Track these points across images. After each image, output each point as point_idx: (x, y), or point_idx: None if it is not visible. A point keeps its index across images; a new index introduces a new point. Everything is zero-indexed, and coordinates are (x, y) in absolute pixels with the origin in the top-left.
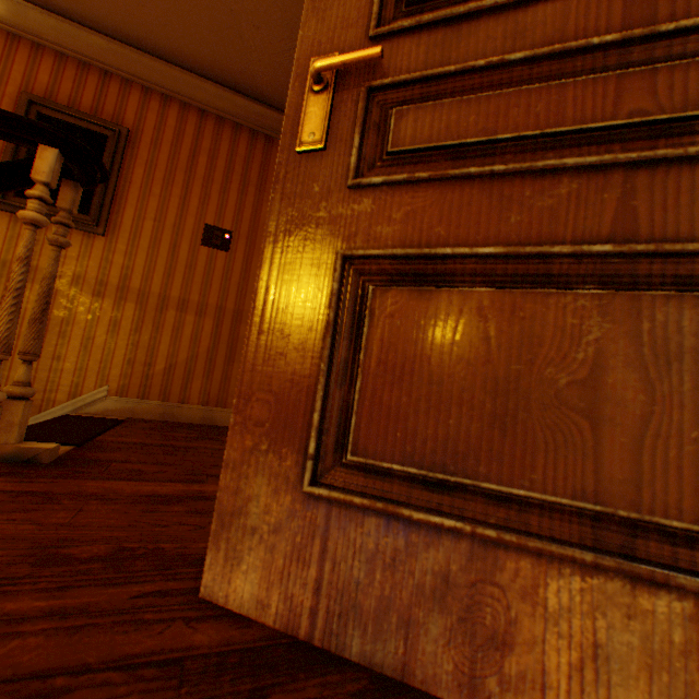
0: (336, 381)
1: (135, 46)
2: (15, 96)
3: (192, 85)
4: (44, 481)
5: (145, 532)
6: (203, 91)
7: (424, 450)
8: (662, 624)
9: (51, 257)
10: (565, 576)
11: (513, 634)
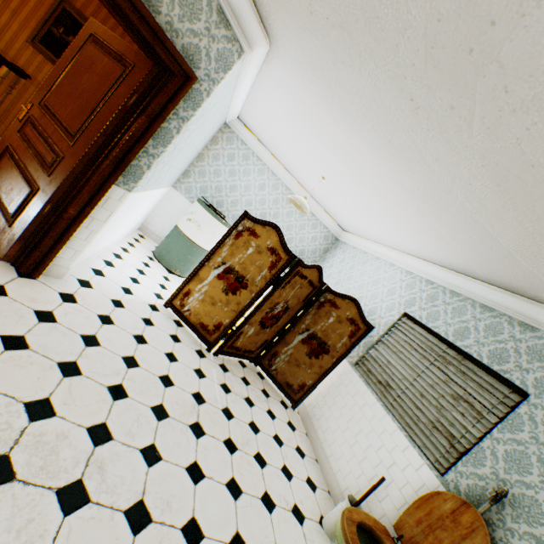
0: None
1: None
2: None
3: None
4: None
5: None
6: None
7: None
8: None
9: (4, 96)
10: None
11: None
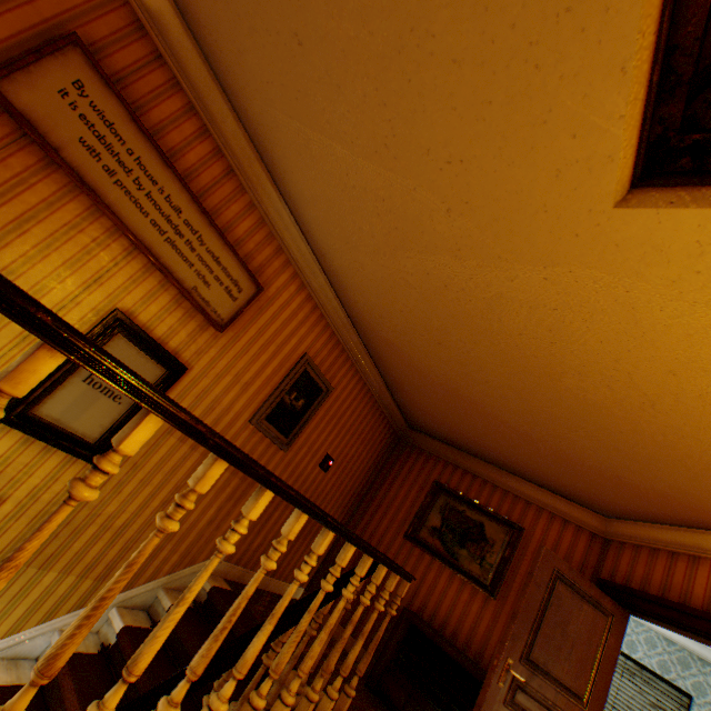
0: None
1: (367, 347)
2: (301, 352)
3: (372, 372)
4: None
5: None
6: (374, 376)
7: None
8: None
9: None
10: None
11: None
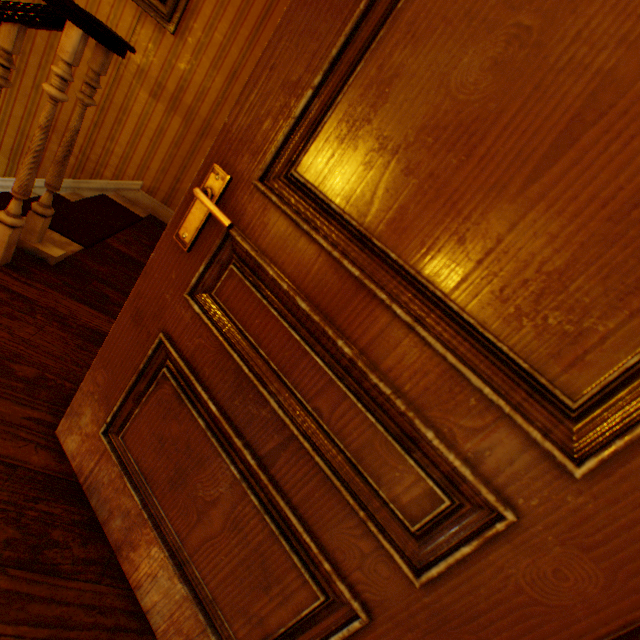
0: (134, 398)
1: None
2: None
3: None
4: (39, 287)
5: (65, 368)
6: None
7: (144, 464)
8: (177, 589)
9: (78, 113)
10: (161, 550)
11: (138, 548)
